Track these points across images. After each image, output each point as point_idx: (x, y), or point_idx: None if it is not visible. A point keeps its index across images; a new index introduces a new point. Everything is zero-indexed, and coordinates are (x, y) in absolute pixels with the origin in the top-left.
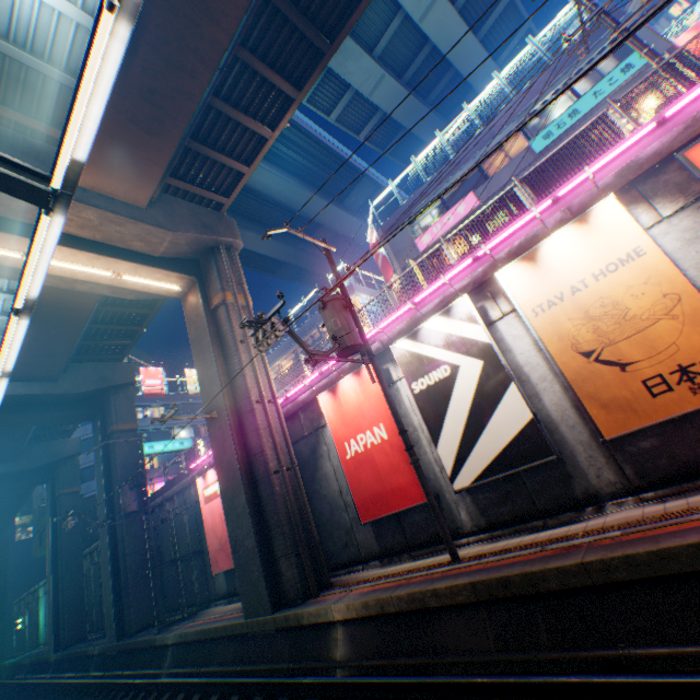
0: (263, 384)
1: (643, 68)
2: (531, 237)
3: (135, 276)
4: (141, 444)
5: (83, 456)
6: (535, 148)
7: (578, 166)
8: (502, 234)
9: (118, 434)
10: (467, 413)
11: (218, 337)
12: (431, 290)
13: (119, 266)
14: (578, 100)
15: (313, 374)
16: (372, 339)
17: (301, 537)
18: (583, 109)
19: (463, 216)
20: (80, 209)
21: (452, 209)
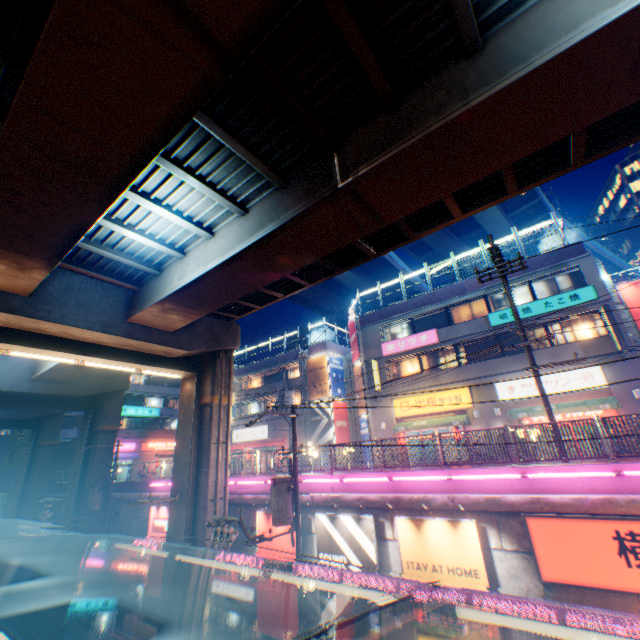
0: (220, 481)
1: (586, 303)
2: (425, 499)
3: (151, 370)
4: (118, 450)
5: None
6: (491, 320)
7: (518, 349)
8: (413, 473)
9: (102, 433)
10: (347, 602)
11: (199, 429)
12: (356, 479)
13: (142, 366)
14: (533, 300)
15: (261, 477)
16: (307, 489)
17: (211, 627)
18: (534, 311)
19: (423, 344)
20: (126, 339)
21: (417, 334)
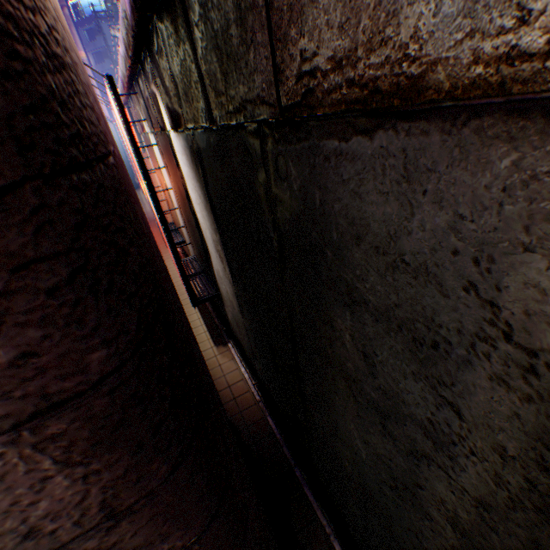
0: None
1: None
2: None
3: None
4: None
5: (101, 67)
6: None
7: None
8: None
9: None
10: None
11: None
12: None
13: None
14: None
15: None
16: None
17: None
18: None
19: None
20: None
21: None
